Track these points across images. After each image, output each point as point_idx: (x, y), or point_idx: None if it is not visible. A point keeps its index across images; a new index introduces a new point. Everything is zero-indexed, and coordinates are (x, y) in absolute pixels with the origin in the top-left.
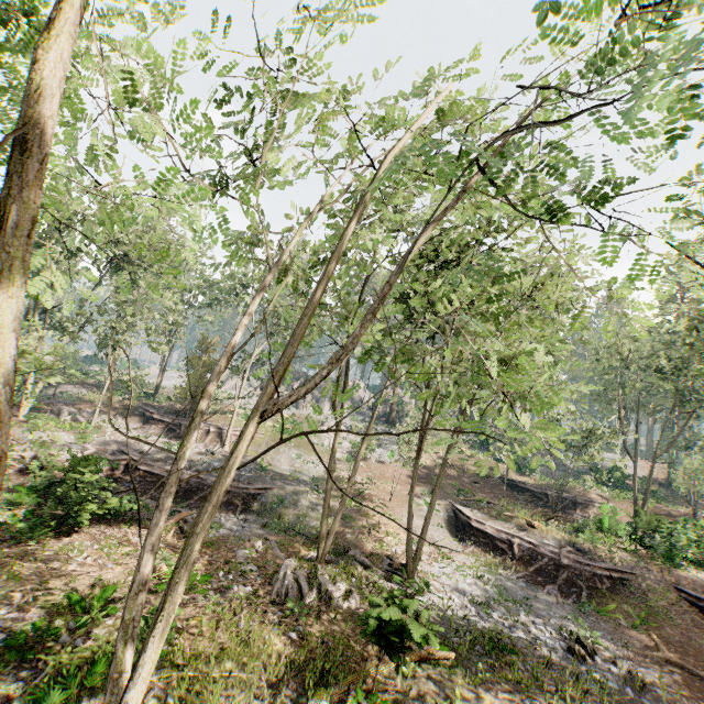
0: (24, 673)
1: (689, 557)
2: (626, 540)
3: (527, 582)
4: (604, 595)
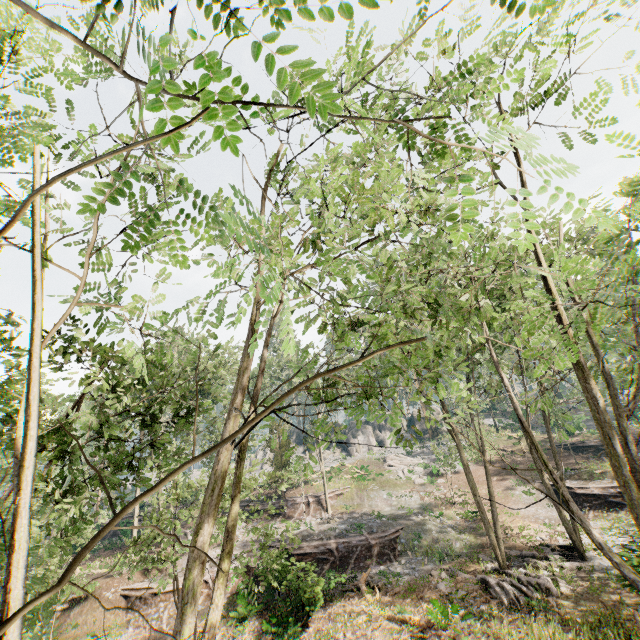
0: None
1: None
2: None
3: None
4: None
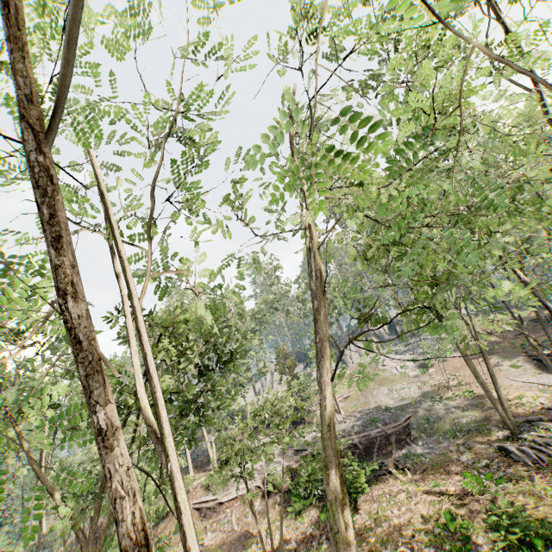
0: None
1: None
2: None
3: None
4: None
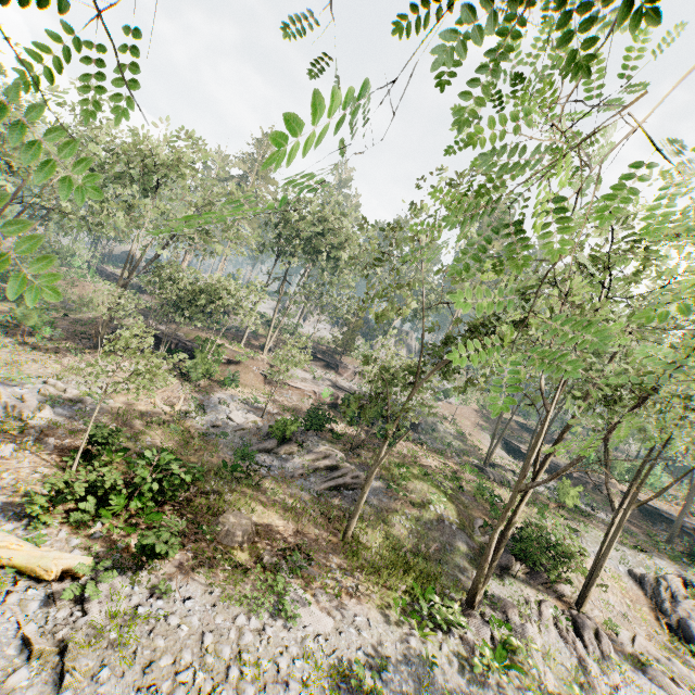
0: (464, 497)
1: (627, 478)
2: (599, 468)
3: (555, 482)
4: (590, 491)
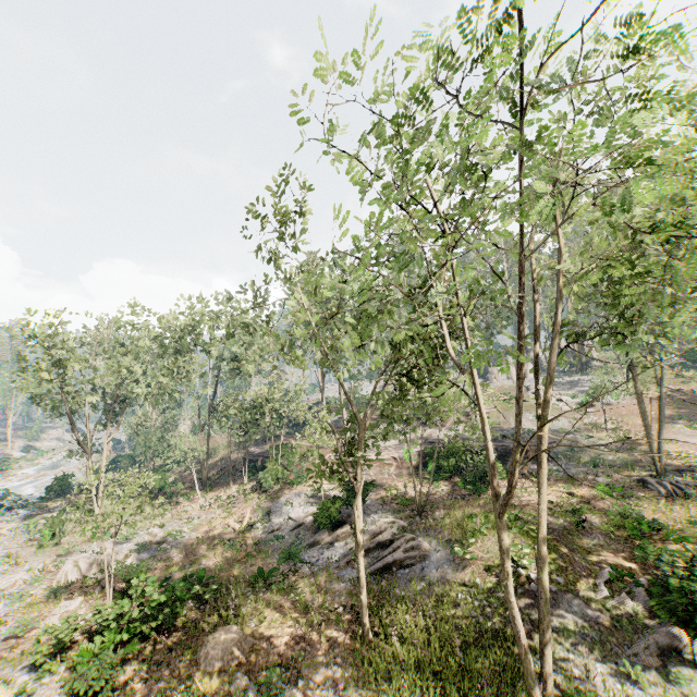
0: (590, 537)
1: None
2: None
3: None
4: None
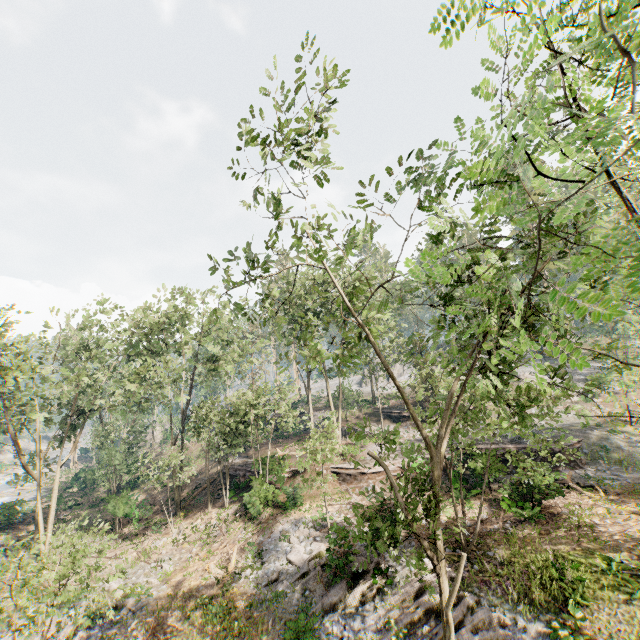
0: None
1: None
2: None
3: None
4: None
